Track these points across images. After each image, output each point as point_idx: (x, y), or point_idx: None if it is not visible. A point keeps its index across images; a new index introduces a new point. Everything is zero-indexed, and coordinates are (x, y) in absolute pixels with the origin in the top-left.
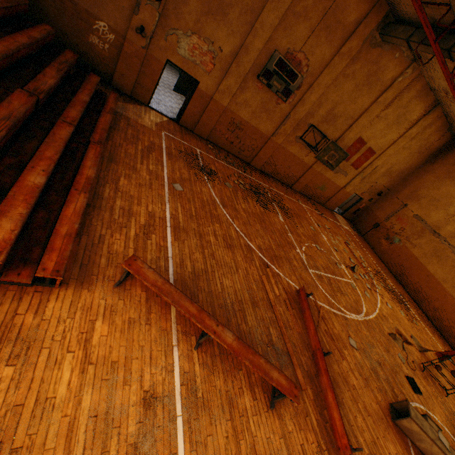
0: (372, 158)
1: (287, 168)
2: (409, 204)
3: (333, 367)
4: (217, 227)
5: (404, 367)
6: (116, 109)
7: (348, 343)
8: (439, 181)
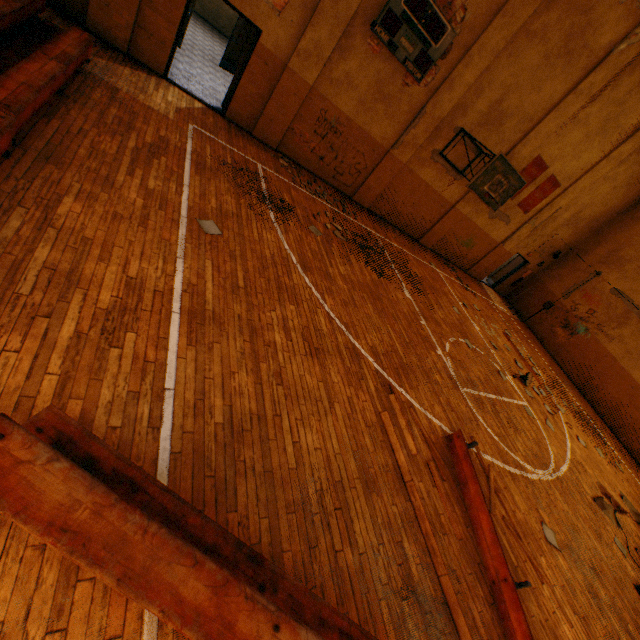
0: (552, 195)
1: (414, 207)
2: (604, 272)
3: (529, 611)
4: (291, 310)
5: (627, 565)
6: (88, 68)
7: (543, 539)
8: None
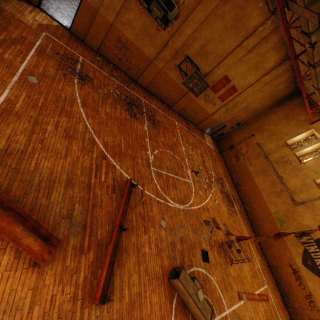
0: (234, 95)
1: (168, 90)
2: (255, 134)
3: (130, 239)
4: (64, 120)
5: (204, 243)
6: None
7: (159, 223)
8: (278, 121)
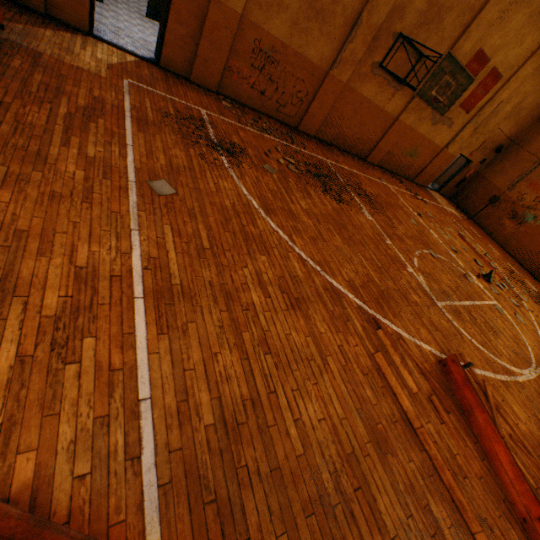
0: (494, 89)
1: (358, 127)
2: None
3: None
4: (263, 262)
5: None
6: (3, 35)
7: None
8: None
